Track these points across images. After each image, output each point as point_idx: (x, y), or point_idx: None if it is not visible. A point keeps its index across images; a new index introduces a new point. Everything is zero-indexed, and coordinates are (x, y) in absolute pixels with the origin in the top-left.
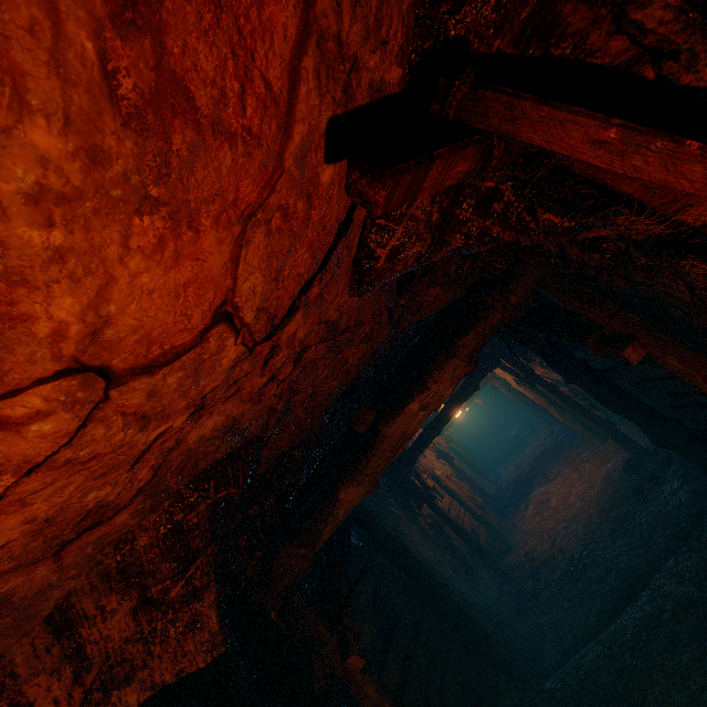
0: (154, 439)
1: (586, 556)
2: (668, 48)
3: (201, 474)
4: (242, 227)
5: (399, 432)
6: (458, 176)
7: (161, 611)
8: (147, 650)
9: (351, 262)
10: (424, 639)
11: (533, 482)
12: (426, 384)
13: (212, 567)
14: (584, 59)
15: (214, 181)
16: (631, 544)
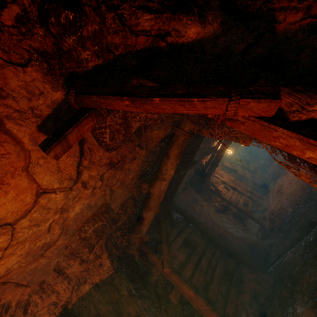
0: (49, 225)
1: (292, 212)
2: (164, 32)
3: (86, 221)
4: (26, 172)
5: (157, 191)
6: (90, 128)
7: (89, 263)
8: (88, 273)
9: (98, 145)
10: (207, 256)
11: (279, 174)
12: (162, 171)
13: (103, 247)
14: (132, 50)
15: (2, 171)
16: (312, 206)
